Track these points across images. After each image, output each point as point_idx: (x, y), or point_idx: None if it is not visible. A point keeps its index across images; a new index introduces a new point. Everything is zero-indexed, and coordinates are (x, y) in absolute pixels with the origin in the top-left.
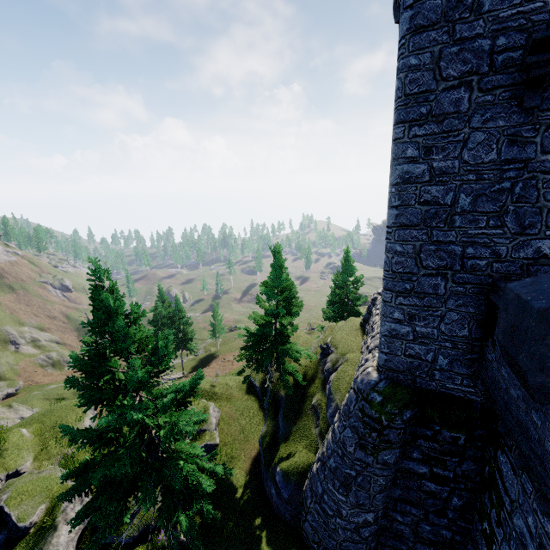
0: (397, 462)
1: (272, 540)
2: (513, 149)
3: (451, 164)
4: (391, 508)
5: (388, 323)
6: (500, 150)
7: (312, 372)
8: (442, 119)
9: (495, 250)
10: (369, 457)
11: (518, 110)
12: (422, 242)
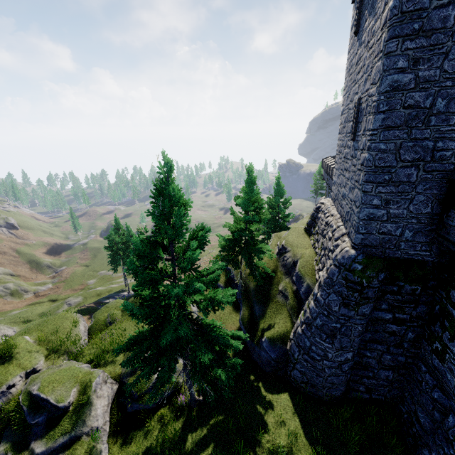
0: (370, 313)
1: (268, 388)
2: None
3: (433, 73)
4: (362, 348)
5: (367, 209)
6: None
7: (273, 268)
8: (430, 34)
9: None
10: (352, 312)
11: None
12: (402, 140)
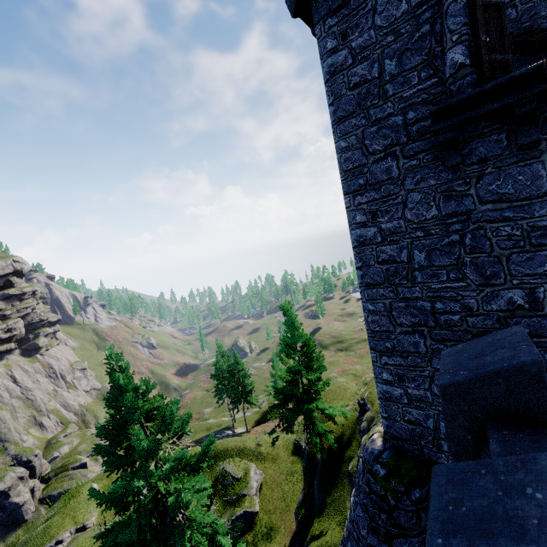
0: None
1: None
2: (451, 204)
3: (397, 224)
4: None
5: (379, 384)
6: (439, 206)
7: (350, 432)
8: (378, 187)
9: (464, 303)
10: (383, 545)
11: (444, 168)
12: (390, 300)
